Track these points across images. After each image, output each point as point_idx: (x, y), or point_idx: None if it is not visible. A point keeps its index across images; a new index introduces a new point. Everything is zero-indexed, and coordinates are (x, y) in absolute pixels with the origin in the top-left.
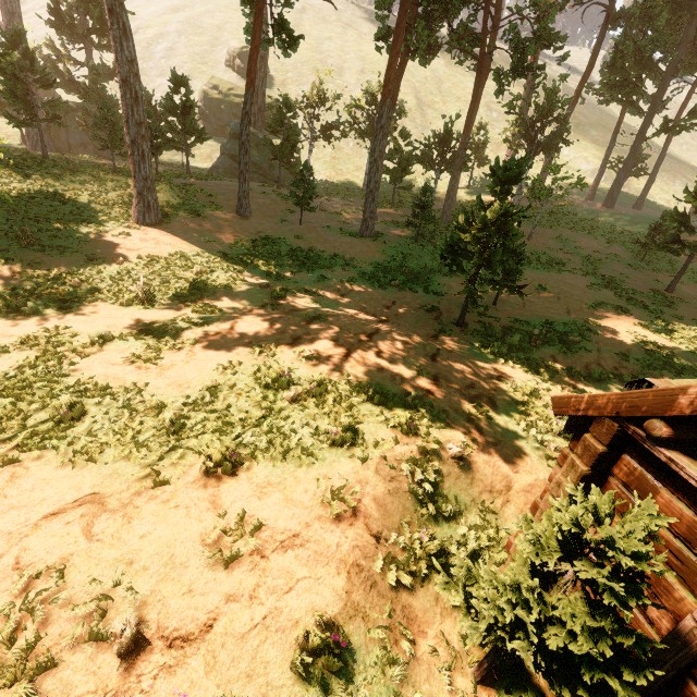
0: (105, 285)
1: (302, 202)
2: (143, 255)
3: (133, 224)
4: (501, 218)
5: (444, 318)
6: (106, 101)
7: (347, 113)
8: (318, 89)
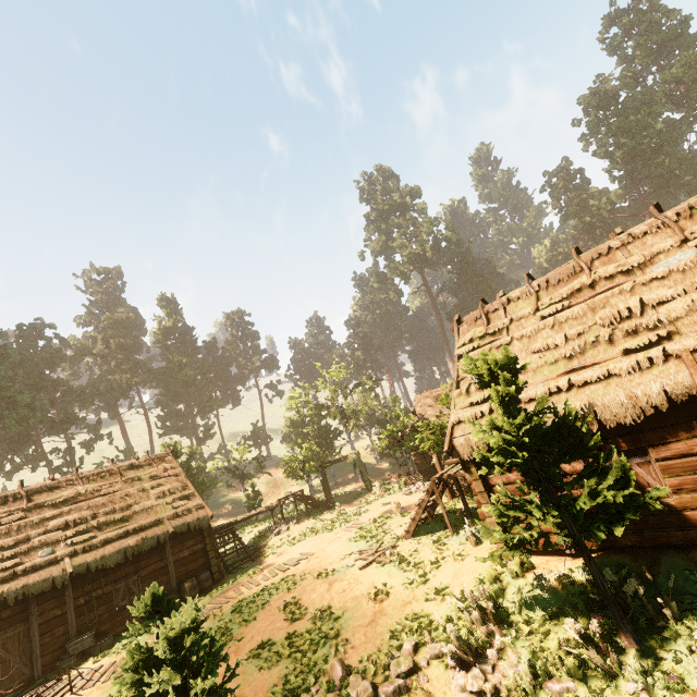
0: None
1: None
2: None
3: None
4: None
5: None
6: None
7: None
8: None
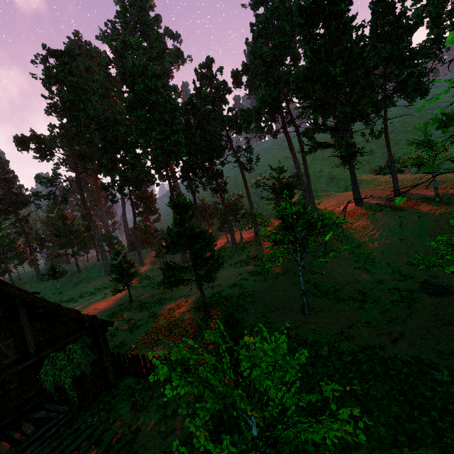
0: (72, 297)
1: (155, 257)
2: (92, 287)
3: (103, 277)
4: (113, 267)
5: (135, 299)
6: (119, 241)
7: (213, 208)
8: (203, 203)
